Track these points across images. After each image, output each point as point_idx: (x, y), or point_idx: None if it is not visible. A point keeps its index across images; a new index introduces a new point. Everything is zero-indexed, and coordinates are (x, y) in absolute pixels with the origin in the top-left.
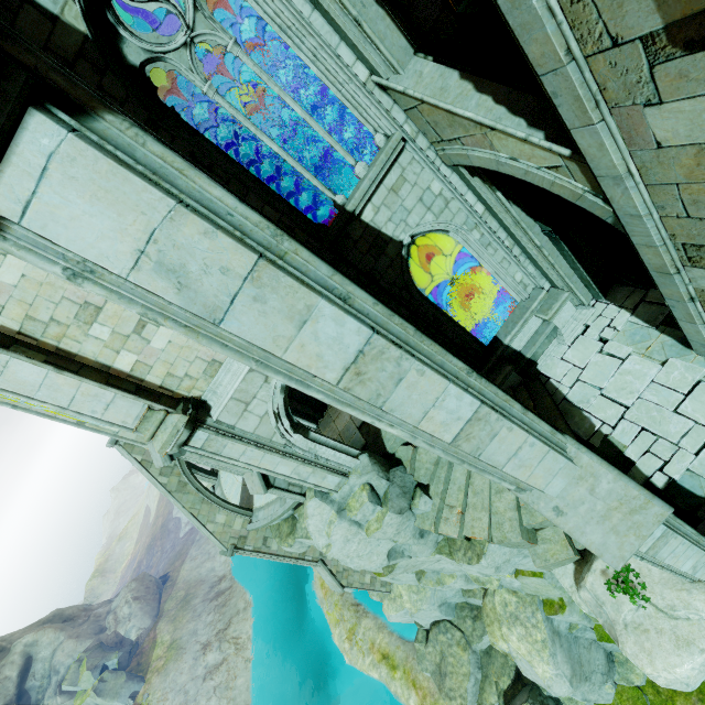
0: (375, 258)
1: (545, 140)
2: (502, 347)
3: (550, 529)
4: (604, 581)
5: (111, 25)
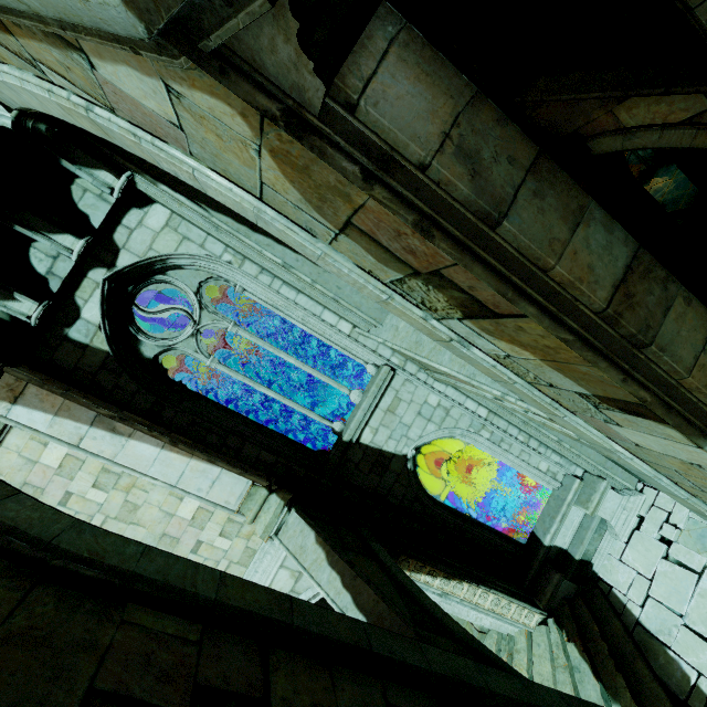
0: (379, 475)
1: (522, 400)
2: (543, 549)
3: None
4: None
5: (133, 334)
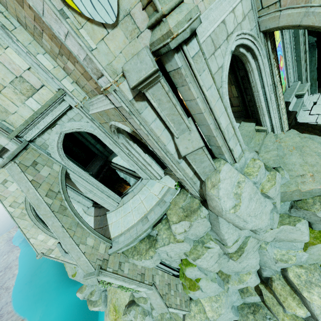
0: None
1: None
2: (289, 103)
3: None
4: None
5: None
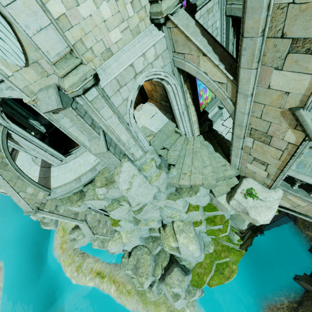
0: None
1: None
2: (207, 113)
3: (220, 181)
4: (241, 195)
5: None
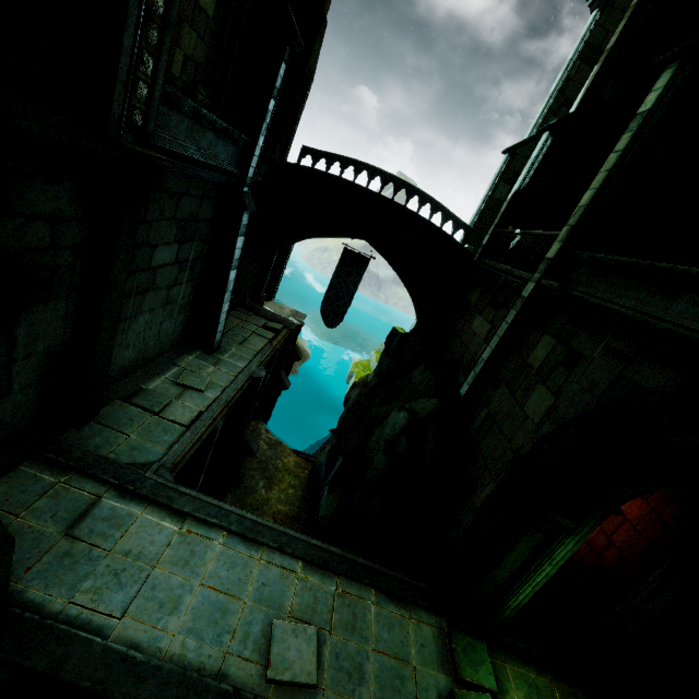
0: None
1: None
2: None
3: None
4: None
5: None
